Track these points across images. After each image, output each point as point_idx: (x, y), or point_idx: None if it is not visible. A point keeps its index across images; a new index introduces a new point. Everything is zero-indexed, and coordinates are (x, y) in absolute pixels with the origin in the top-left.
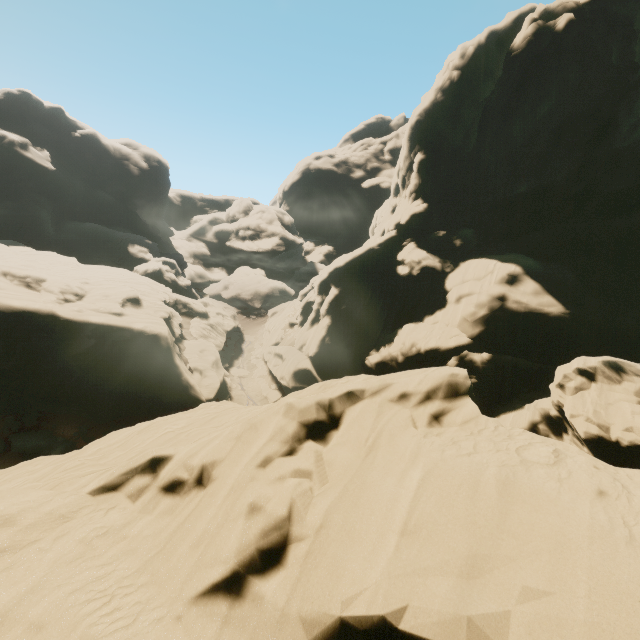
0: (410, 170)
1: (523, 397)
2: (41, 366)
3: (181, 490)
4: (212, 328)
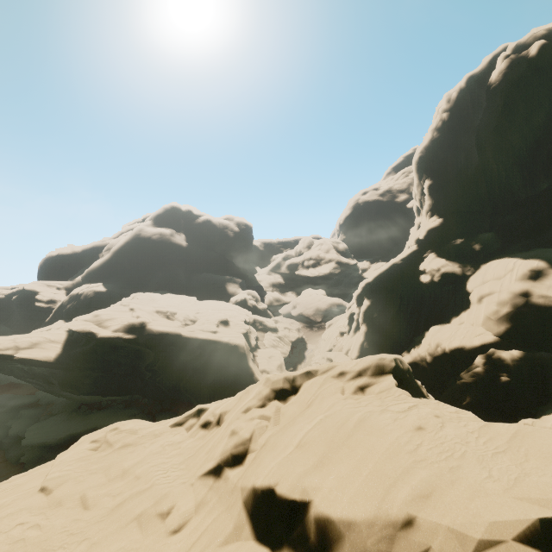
0: (423, 194)
1: None
2: (172, 367)
3: (209, 427)
4: (280, 339)
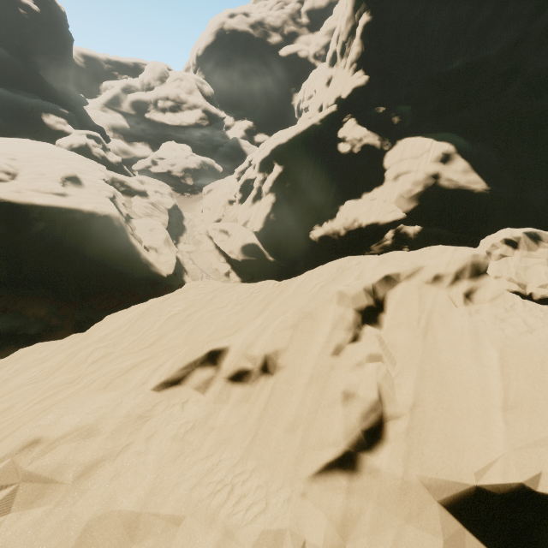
0: (352, 35)
1: None
2: None
3: (248, 379)
4: (154, 206)
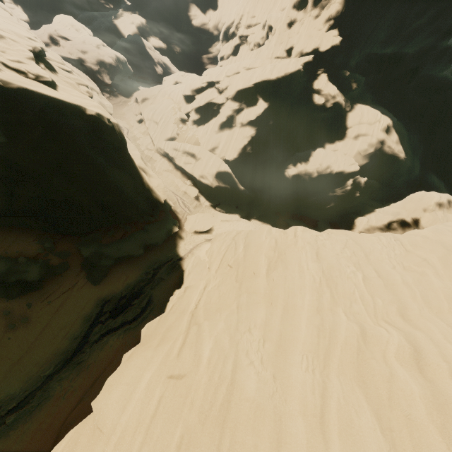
0: None
1: (367, 203)
2: None
3: None
4: None
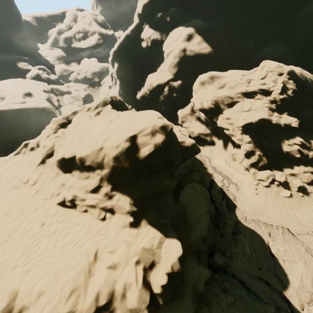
0: None
1: None
2: (4, 131)
3: (34, 149)
4: (74, 98)
